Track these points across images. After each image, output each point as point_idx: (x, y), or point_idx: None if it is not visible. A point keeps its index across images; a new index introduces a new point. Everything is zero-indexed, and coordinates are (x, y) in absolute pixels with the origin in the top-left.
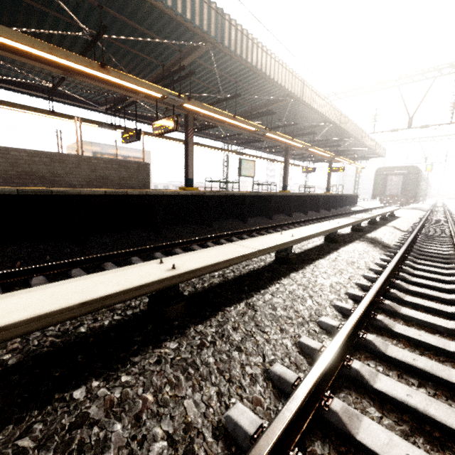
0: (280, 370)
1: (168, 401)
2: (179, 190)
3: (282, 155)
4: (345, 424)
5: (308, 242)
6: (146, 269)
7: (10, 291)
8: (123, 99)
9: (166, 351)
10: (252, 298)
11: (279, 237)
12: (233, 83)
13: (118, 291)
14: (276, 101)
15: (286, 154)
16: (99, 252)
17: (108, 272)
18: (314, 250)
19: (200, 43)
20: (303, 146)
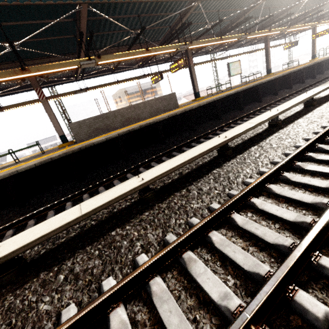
0: (276, 160)
1: (240, 170)
2: (192, 102)
3: (262, 41)
4: (301, 167)
5: (290, 111)
6: (215, 140)
7: (158, 163)
8: (148, 57)
9: (232, 161)
10: (259, 144)
11: (269, 114)
12: (215, 12)
13: (214, 146)
14: (251, 7)
15: (266, 42)
16: (174, 145)
17: (203, 143)
18: (295, 115)
19: (192, 4)
20: (281, 30)
